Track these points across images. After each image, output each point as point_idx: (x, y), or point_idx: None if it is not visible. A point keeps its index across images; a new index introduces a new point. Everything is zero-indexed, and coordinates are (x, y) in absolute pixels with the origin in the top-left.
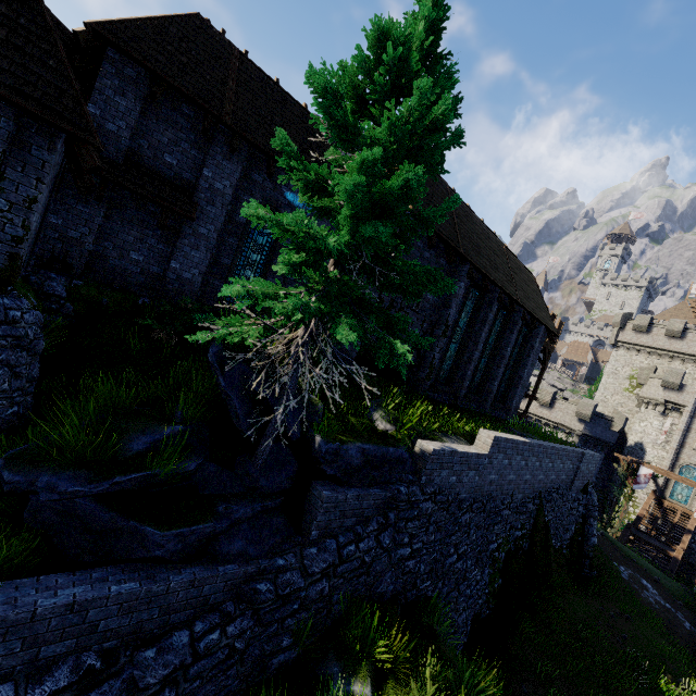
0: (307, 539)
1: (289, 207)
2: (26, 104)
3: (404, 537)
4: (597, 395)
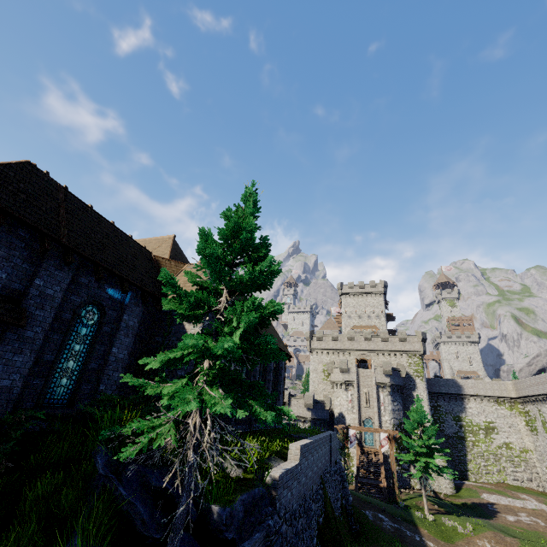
0: None
1: (110, 299)
2: None
3: None
4: (310, 387)
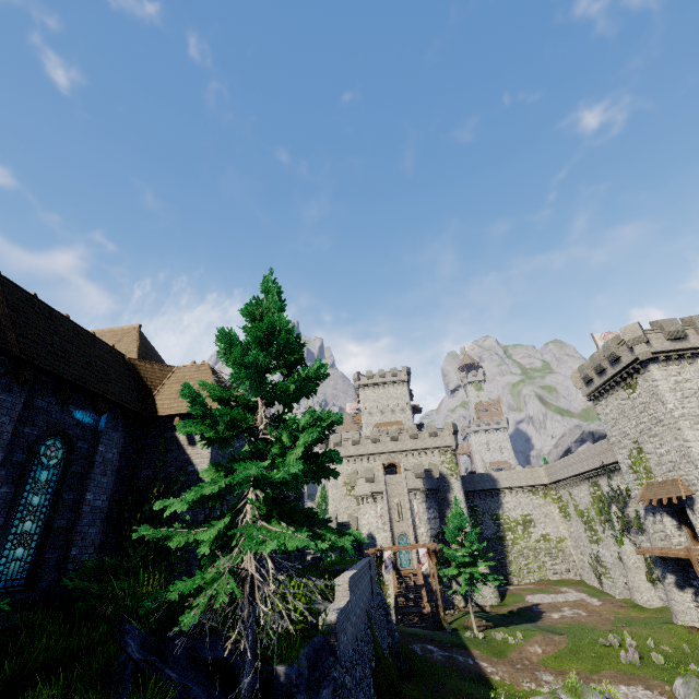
0: None
1: (79, 426)
2: None
3: None
4: (330, 507)
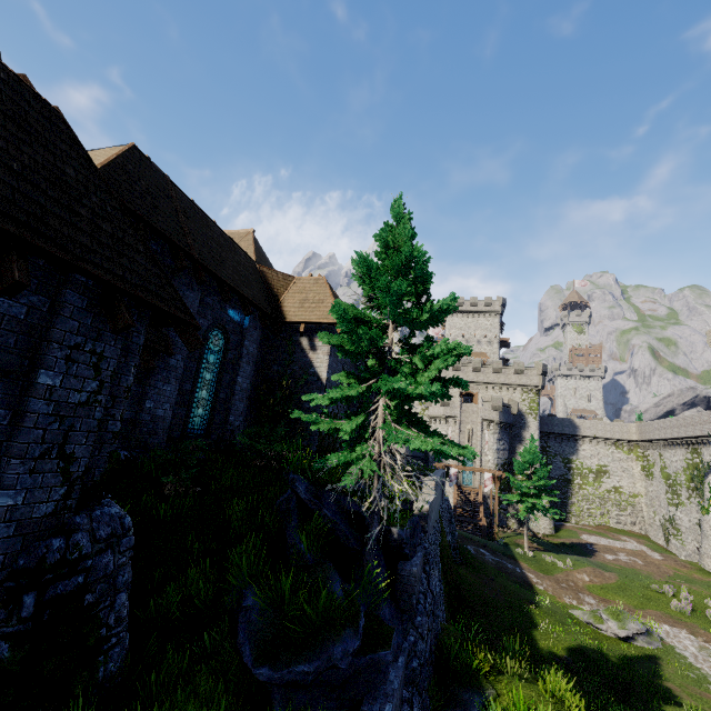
0: (411, 613)
1: (231, 322)
2: (156, 302)
3: (432, 582)
4: None
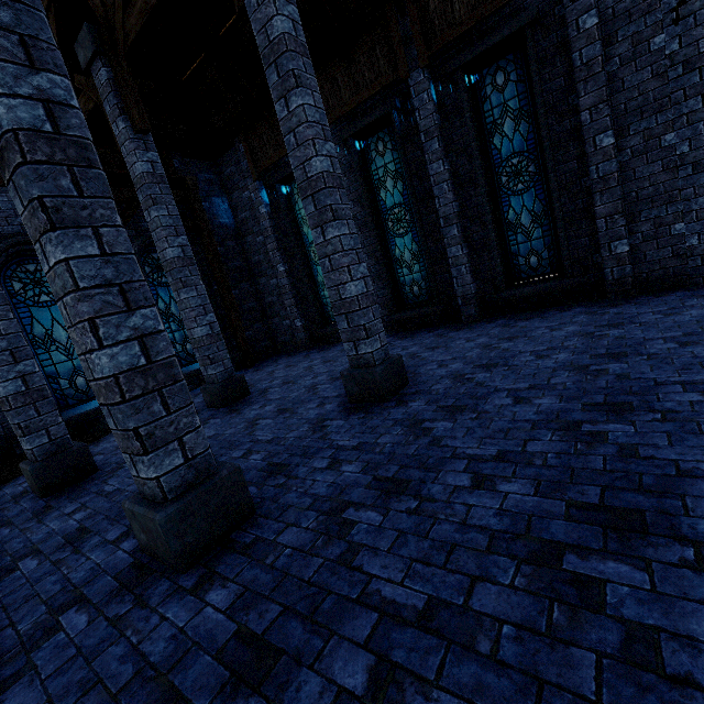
0: None
1: None
2: None
3: None
4: None
